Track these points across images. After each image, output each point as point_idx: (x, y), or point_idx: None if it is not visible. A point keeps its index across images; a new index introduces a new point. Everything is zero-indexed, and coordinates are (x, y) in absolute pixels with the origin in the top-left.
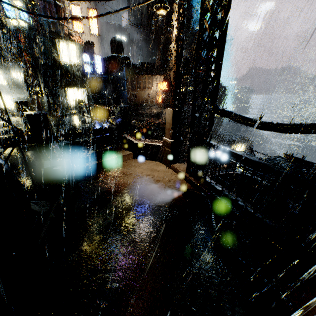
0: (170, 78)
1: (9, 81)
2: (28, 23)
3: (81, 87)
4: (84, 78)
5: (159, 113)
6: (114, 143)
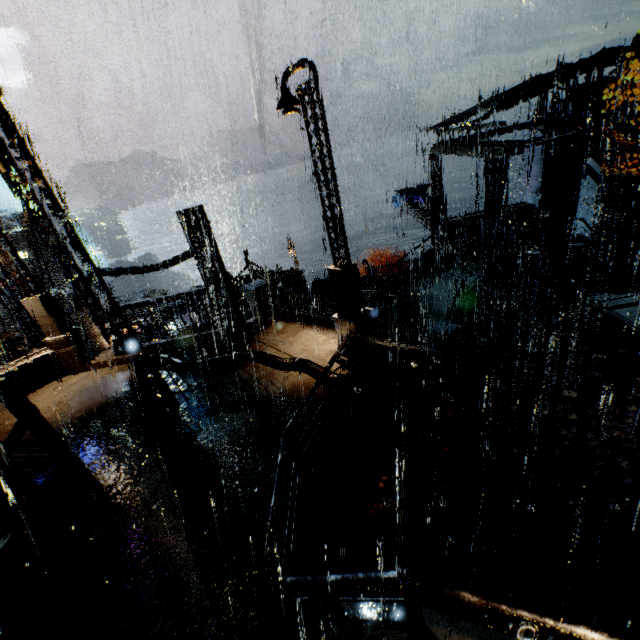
0: None
1: None
2: None
3: None
4: None
5: None
6: None
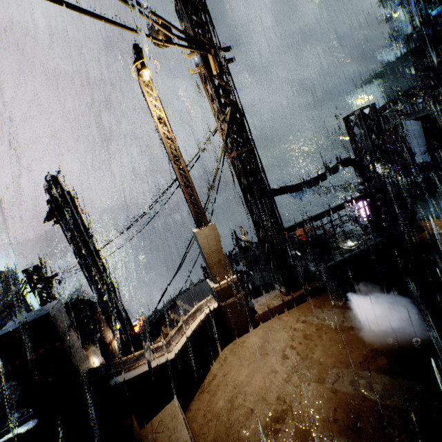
0: None
1: None
2: None
3: None
4: None
5: None
6: None
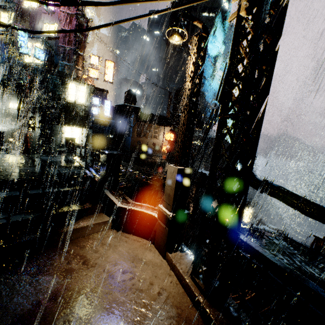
0: (177, 131)
1: (3, 111)
2: (42, 62)
3: (80, 127)
4: (87, 119)
5: (162, 164)
6: (89, 201)
